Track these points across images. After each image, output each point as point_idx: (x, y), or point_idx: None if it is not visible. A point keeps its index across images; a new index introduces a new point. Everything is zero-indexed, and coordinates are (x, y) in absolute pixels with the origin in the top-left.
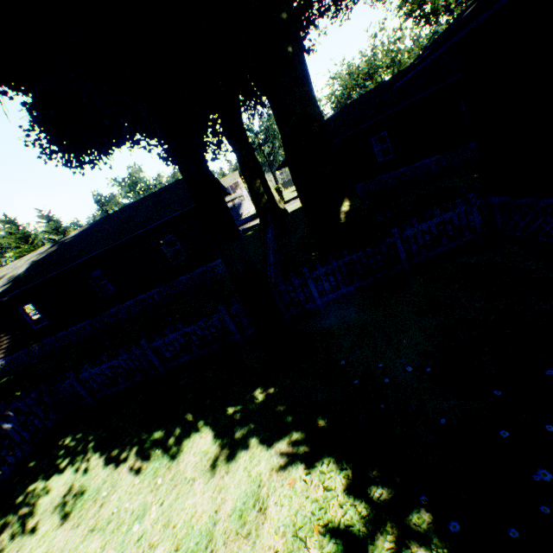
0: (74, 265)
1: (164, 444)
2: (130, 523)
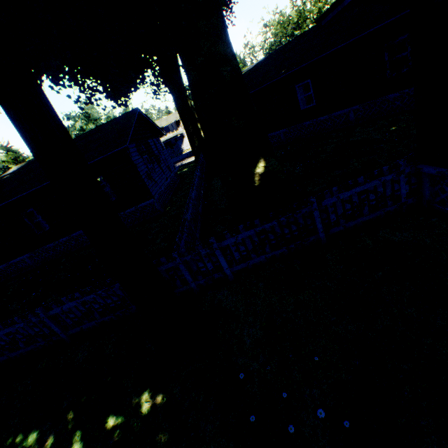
0: (7, 204)
1: None
2: None
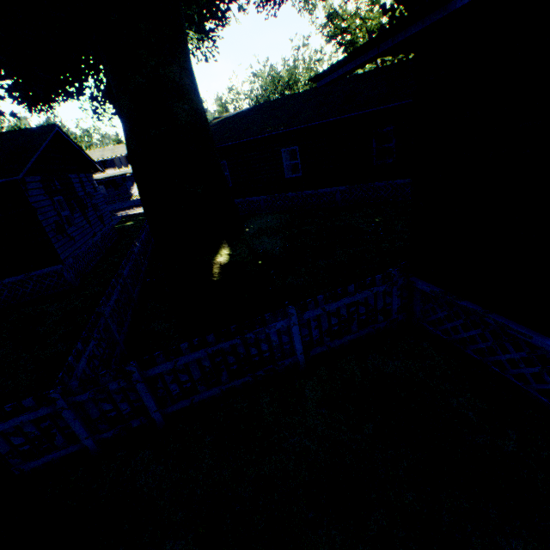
0: None
1: None
2: None
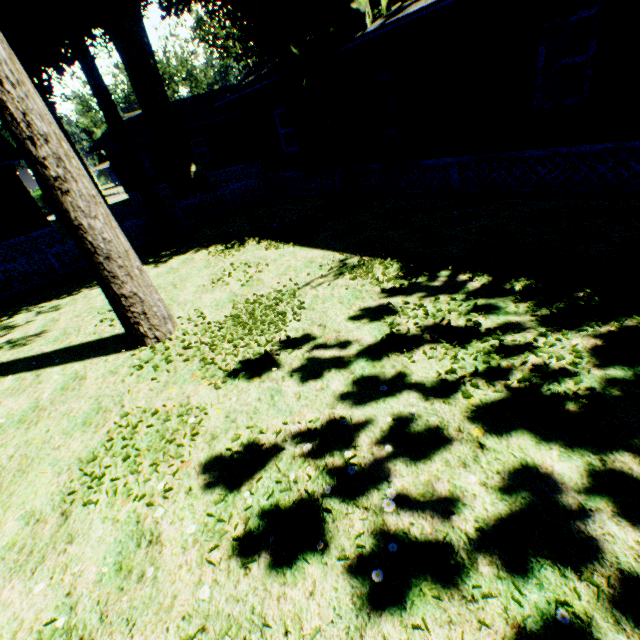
0: None
1: None
2: None
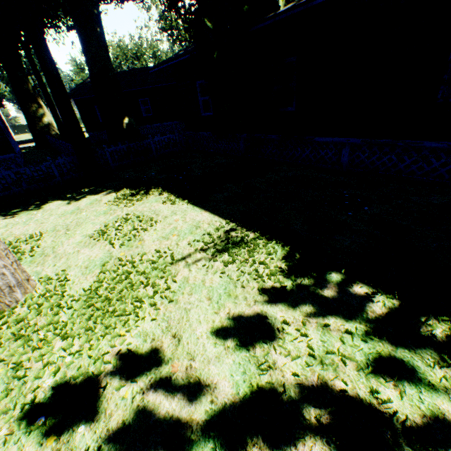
0: None
1: (26, 210)
2: (25, 221)
